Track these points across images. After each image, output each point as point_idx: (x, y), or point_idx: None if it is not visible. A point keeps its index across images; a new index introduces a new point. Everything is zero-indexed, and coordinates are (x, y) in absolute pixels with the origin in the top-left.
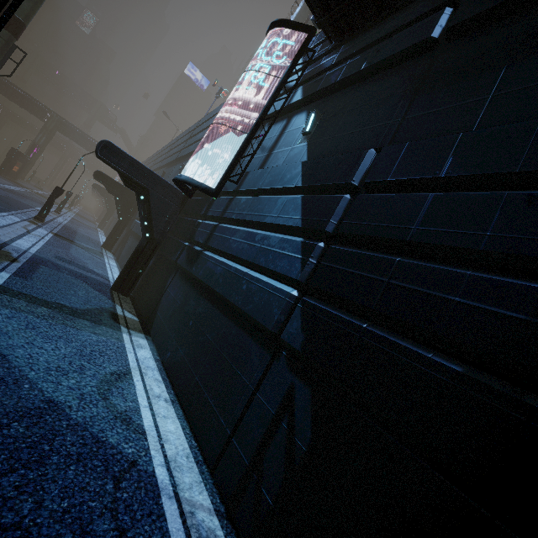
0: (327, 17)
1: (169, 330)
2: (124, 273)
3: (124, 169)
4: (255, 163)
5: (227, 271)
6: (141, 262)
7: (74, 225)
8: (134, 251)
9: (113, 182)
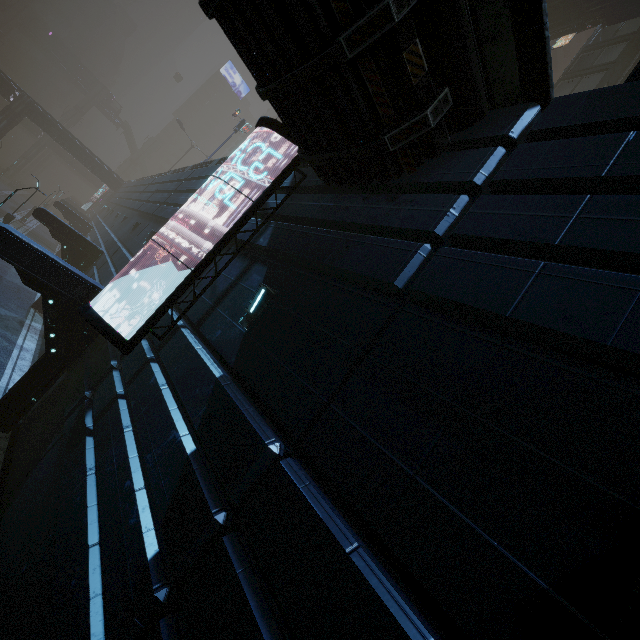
0: (309, 158)
1: (6, 553)
2: (8, 400)
3: (24, 265)
4: (197, 309)
5: (79, 518)
6: (37, 387)
7: (5, 263)
8: (29, 371)
9: (62, 226)
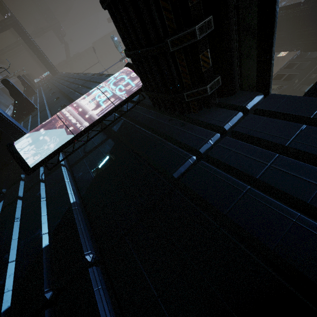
0: (146, 92)
1: None
2: None
3: None
4: (74, 156)
5: None
6: None
7: None
8: None
9: (17, 91)
